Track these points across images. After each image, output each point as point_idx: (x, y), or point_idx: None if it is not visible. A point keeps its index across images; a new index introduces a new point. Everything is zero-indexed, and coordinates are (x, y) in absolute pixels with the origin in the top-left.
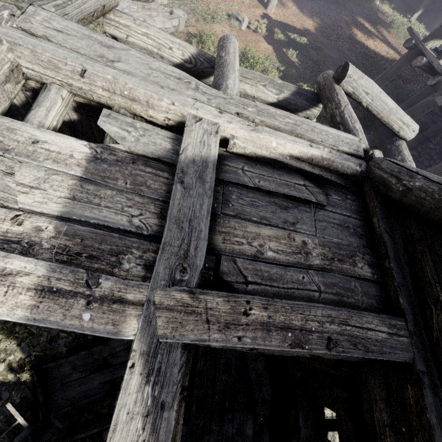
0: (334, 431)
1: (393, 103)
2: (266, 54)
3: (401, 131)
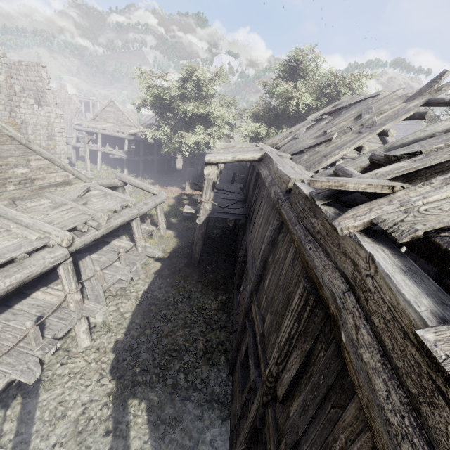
0: (49, 287)
1: (139, 181)
2: (169, 202)
3: (149, 191)
